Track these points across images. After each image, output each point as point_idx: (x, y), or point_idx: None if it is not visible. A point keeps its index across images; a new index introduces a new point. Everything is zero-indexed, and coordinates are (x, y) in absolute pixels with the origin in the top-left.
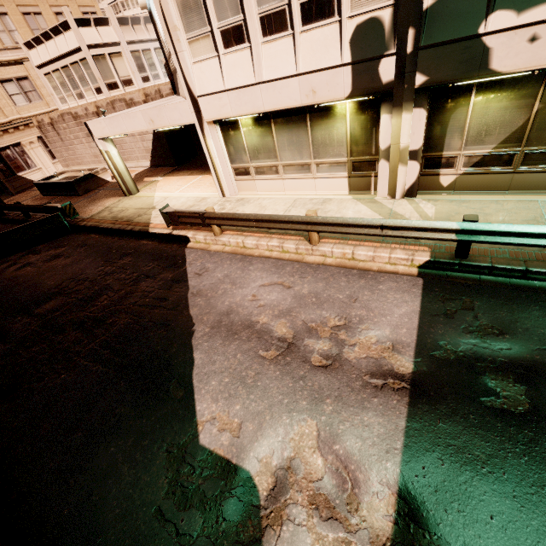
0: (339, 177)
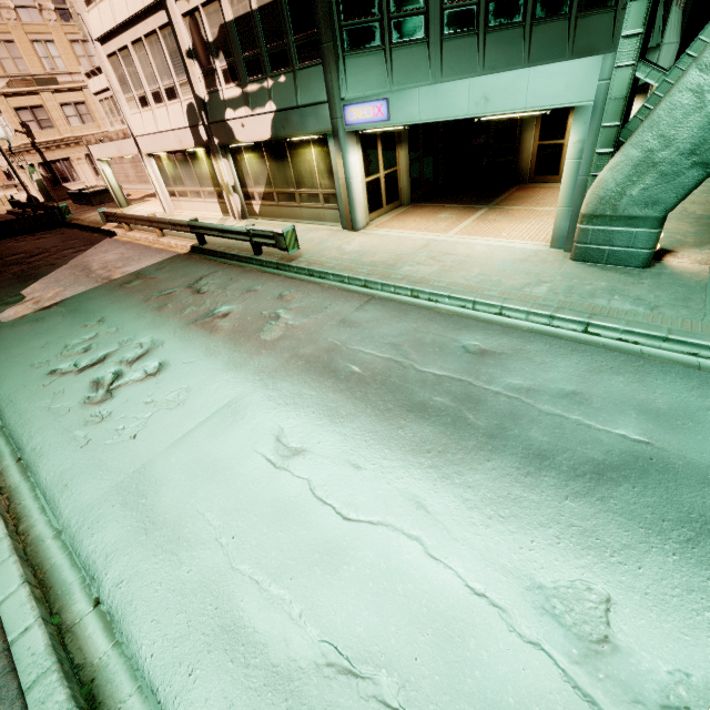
0: (215, 203)
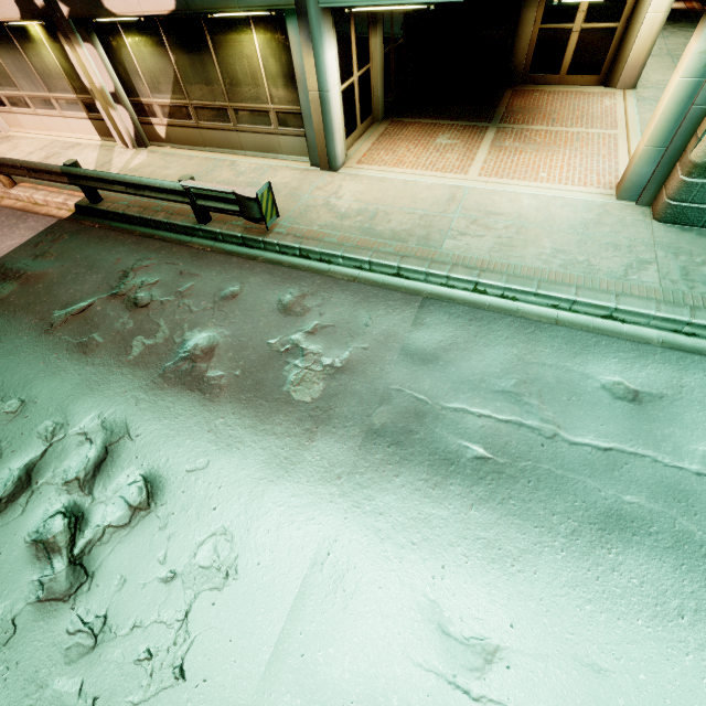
0: (83, 119)
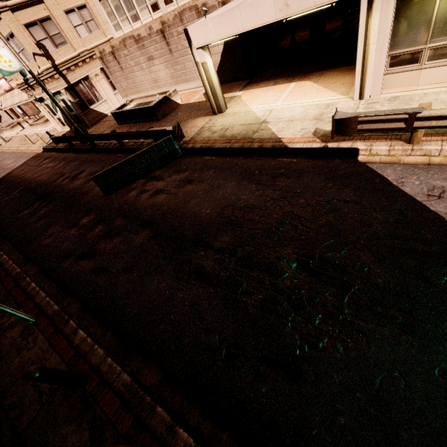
0: None
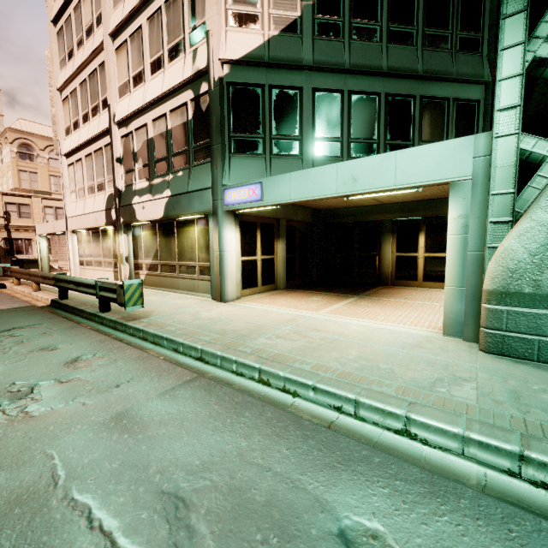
0: (111, 271)
